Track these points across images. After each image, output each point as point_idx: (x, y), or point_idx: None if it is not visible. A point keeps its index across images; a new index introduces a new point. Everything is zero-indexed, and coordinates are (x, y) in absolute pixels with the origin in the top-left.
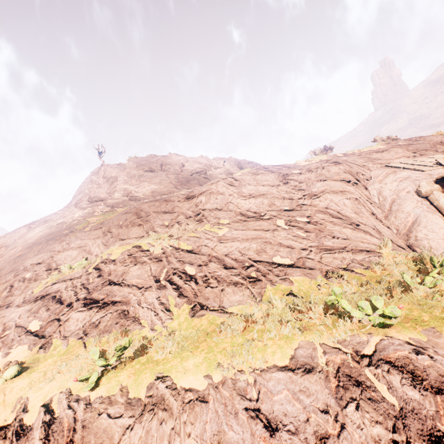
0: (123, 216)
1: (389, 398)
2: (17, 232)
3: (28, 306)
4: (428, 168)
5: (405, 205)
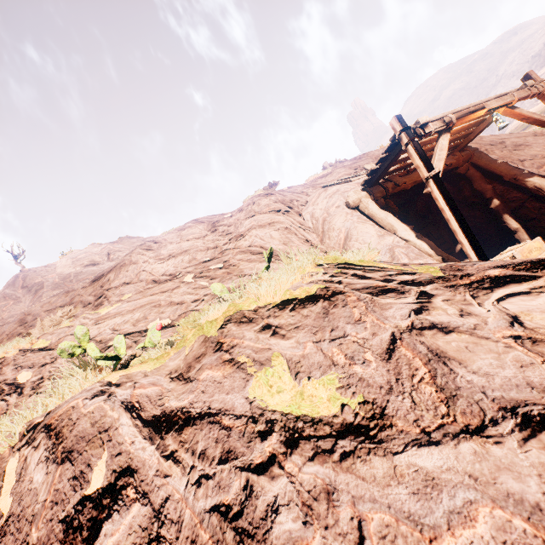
0: (1, 329)
1: (4, 502)
2: None
3: None
4: (356, 177)
5: (334, 220)
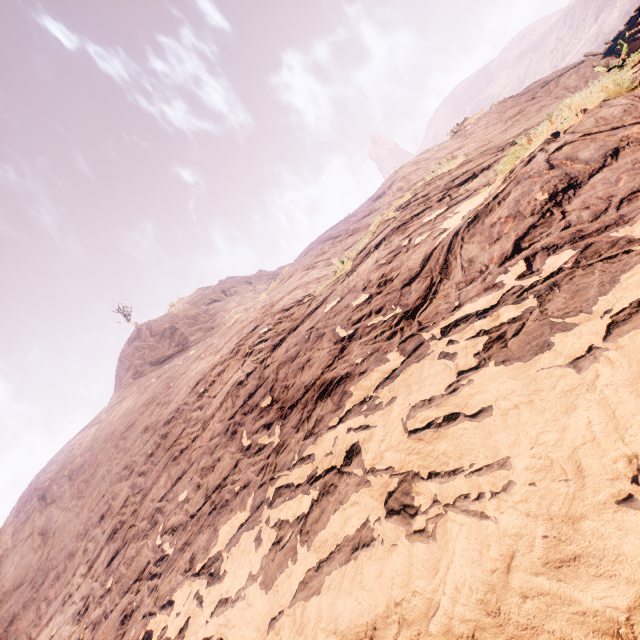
0: (310, 253)
1: None
2: (75, 441)
3: (375, 253)
4: (586, 59)
5: (599, 75)
